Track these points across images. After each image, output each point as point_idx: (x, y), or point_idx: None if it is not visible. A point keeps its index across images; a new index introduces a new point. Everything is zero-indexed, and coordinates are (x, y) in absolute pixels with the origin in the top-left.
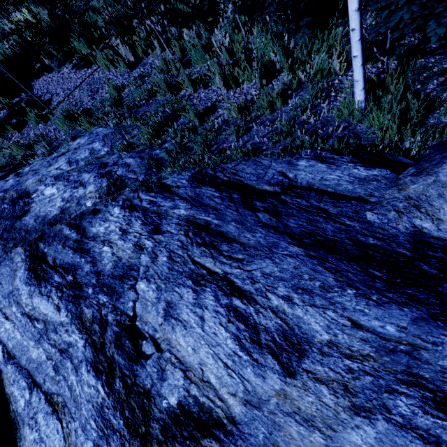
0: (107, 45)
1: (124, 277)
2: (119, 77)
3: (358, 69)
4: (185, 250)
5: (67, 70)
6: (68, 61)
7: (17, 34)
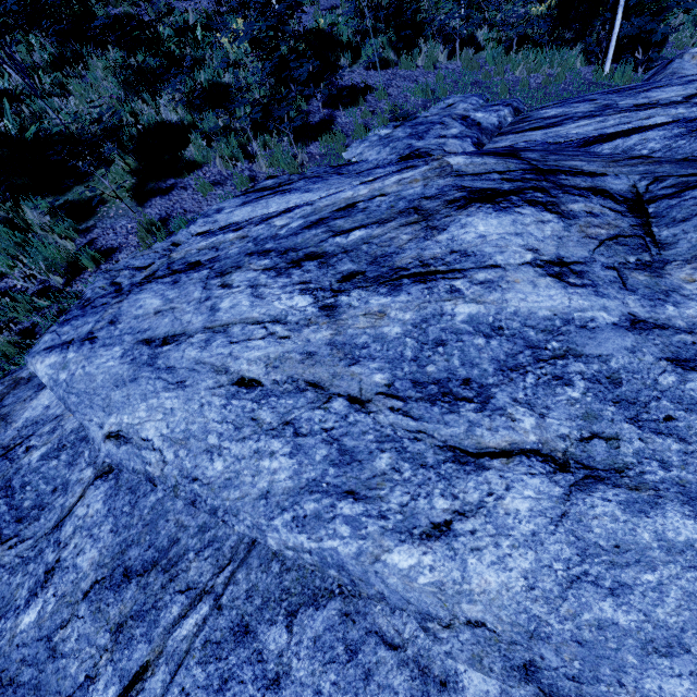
0: (385, 58)
1: (608, 106)
2: (427, 74)
3: (612, 52)
4: (622, 94)
5: (363, 71)
6: (353, 66)
7: (311, 37)
